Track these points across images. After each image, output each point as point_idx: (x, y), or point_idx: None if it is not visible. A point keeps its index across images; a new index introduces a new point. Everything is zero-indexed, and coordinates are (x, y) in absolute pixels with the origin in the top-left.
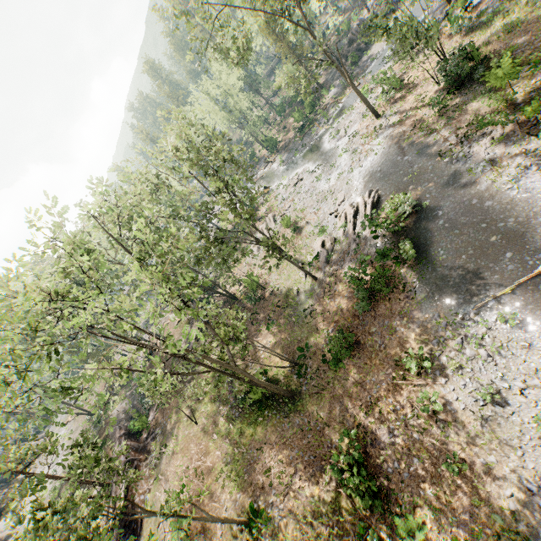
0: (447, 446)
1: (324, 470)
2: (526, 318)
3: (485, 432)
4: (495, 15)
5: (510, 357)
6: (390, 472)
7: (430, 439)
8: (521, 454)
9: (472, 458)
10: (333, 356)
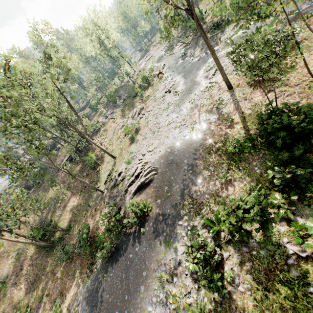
0: None
1: (31, 291)
2: None
3: None
4: None
5: None
6: None
7: None
8: None
9: None
10: (65, 251)
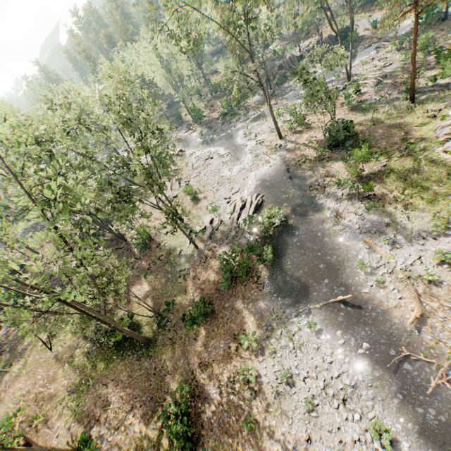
0: (249, 408)
1: (155, 410)
2: (322, 329)
3: (275, 402)
4: (370, 107)
5: (306, 353)
6: (205, 421)
7: (240, 401)
8: (291, 422)
9: (262, 420)
10: (191, 317)
